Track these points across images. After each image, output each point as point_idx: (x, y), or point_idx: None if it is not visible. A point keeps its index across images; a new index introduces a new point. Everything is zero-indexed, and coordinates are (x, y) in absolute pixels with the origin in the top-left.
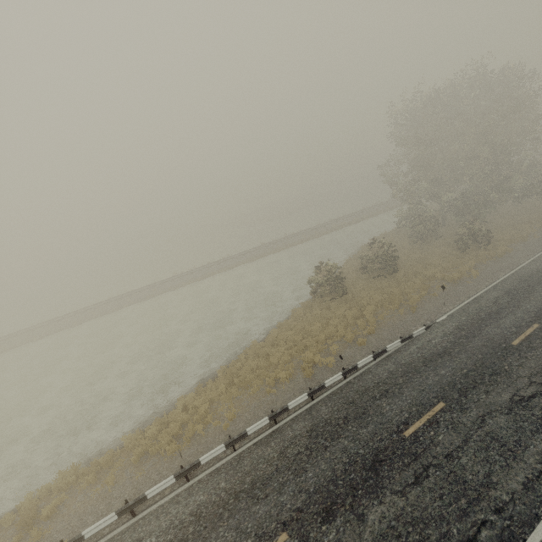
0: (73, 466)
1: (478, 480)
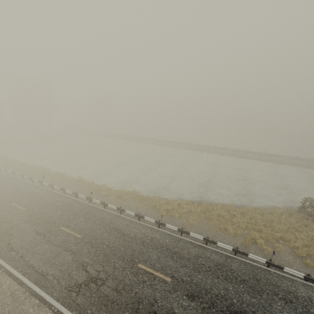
0: (137, 191)
1: None
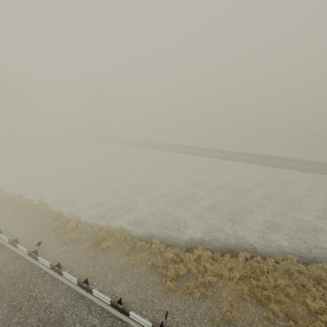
0: (127, 231)
1: None
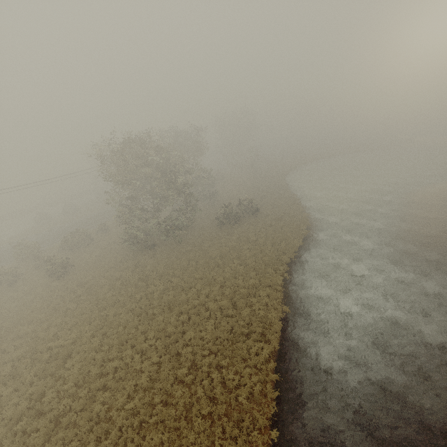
0: None
1: None
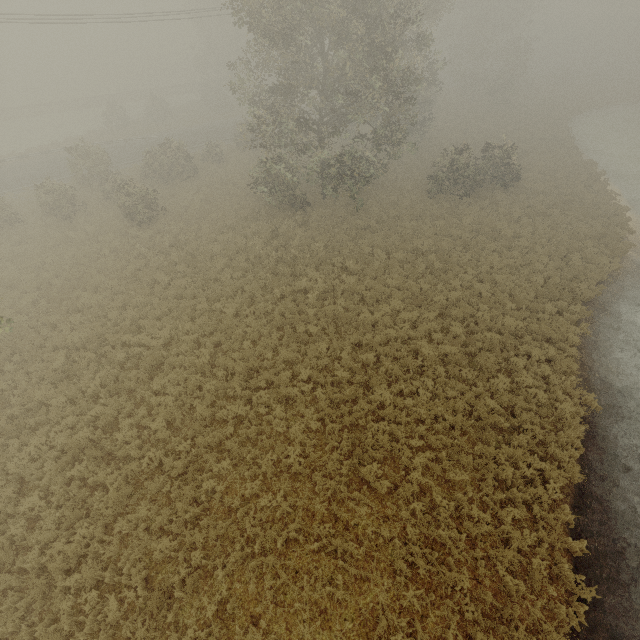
0: None
1: None
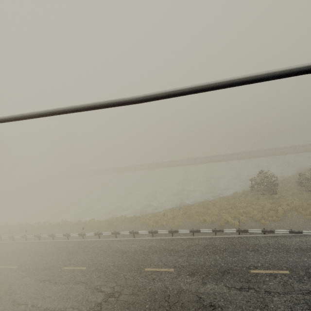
0: (125, 215)
1: (276, 310)
